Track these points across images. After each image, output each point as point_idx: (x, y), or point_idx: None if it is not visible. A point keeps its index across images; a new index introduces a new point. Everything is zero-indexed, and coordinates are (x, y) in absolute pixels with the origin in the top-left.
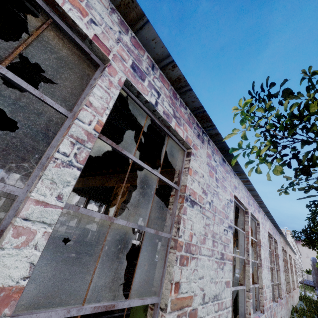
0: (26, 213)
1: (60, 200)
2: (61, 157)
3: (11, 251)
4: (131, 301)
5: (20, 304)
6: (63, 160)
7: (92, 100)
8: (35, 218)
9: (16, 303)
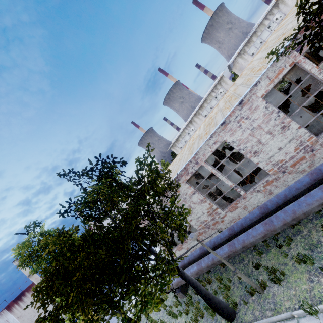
0: None
1: None
2: (322, 78)
3: None
4: None
5: None
6: None
7: (309, 69)
8: None
9: None
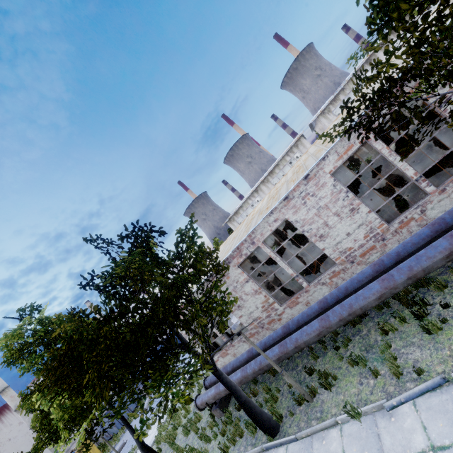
0: (402, 168)
1: (403, 162)
2: (393, 160)
3: (407, 172)
4: (451, 149)
5: (433, 166)
6: (394, 160)
7: (379, 149)
8: (404, 167)
9: (418, 173)
